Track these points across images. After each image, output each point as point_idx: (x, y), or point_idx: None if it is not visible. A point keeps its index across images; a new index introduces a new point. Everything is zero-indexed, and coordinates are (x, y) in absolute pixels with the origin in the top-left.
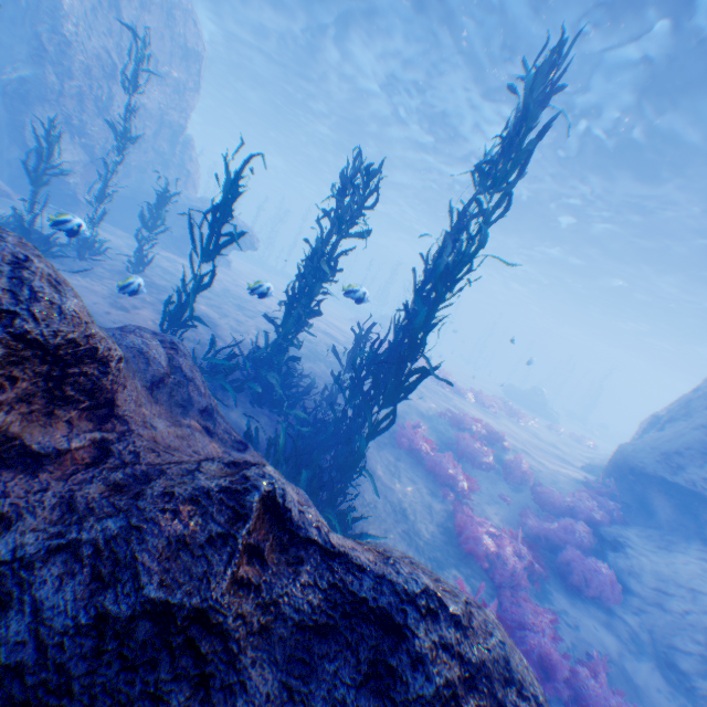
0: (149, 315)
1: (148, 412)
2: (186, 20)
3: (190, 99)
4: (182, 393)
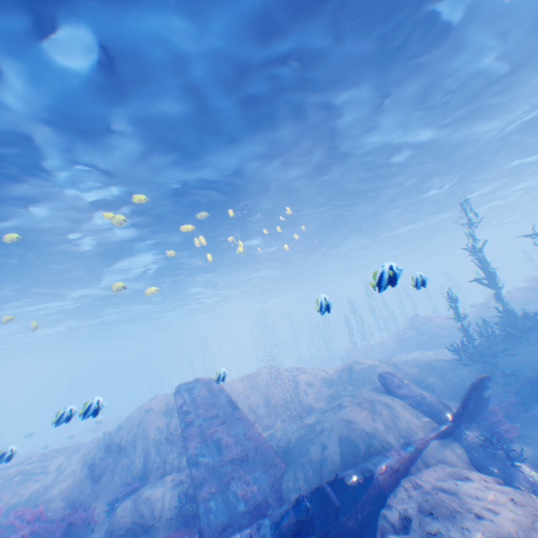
0: None
1: None
2: None
3: None
4: None
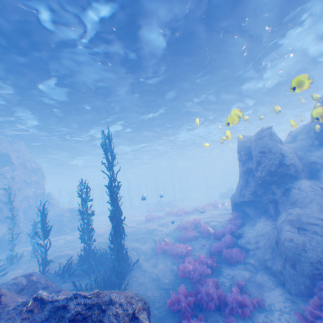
0: (39, 268)
1: (16, 298)
2: (30, 163)
3: (43, 182)
4: (34, 287)
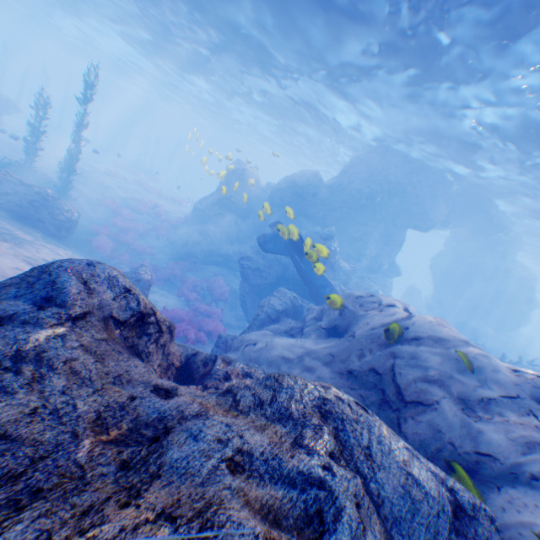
0: None
1: None
2: None
3: None
4: None
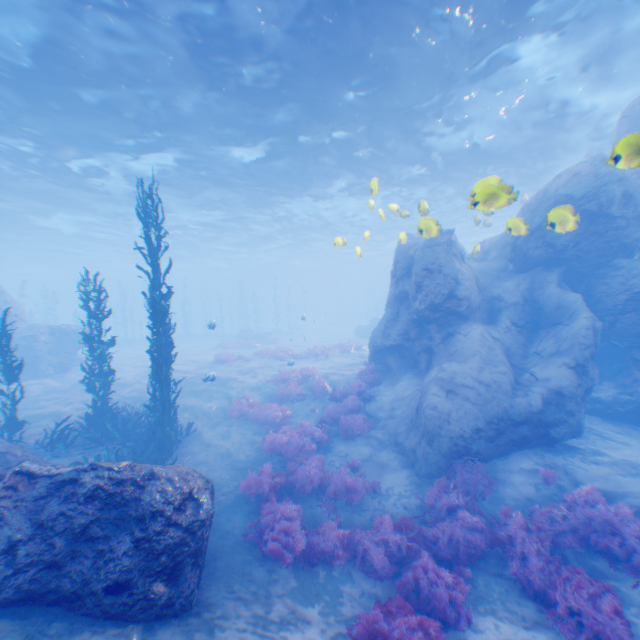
0: None
1: None
2: None
3: None
4: (2, 460)
